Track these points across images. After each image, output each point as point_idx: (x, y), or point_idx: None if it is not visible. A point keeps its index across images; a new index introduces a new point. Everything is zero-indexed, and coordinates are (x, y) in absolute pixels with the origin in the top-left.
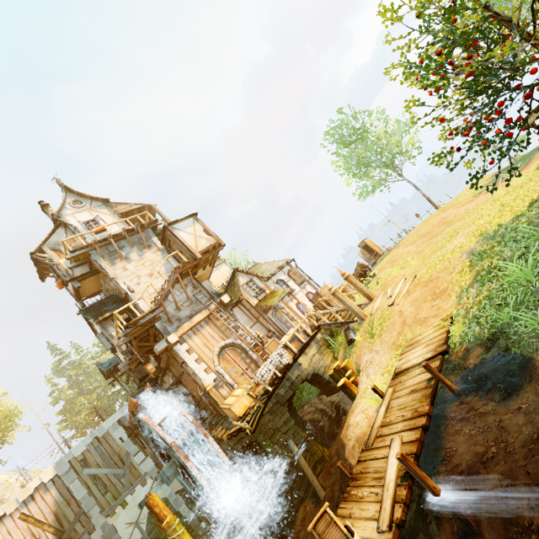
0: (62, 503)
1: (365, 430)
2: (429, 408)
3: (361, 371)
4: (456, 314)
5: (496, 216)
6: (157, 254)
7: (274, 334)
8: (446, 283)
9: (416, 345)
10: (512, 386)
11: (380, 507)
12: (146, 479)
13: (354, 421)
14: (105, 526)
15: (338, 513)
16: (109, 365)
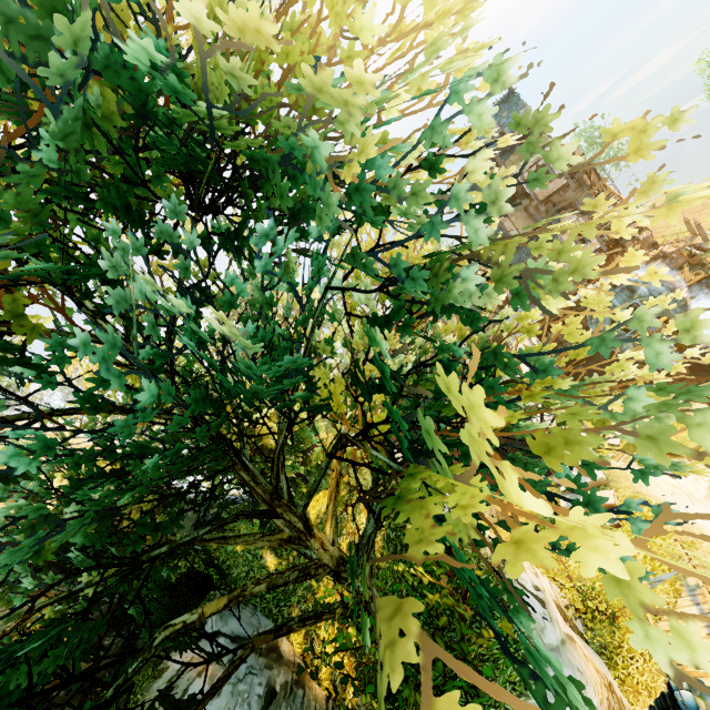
0: None
1: None
2: None
3: None
4: None
5: None
6: None
7: None
8: None
9: None
10: None
11: None
12: None
13: None
14: None
15: None
16: None
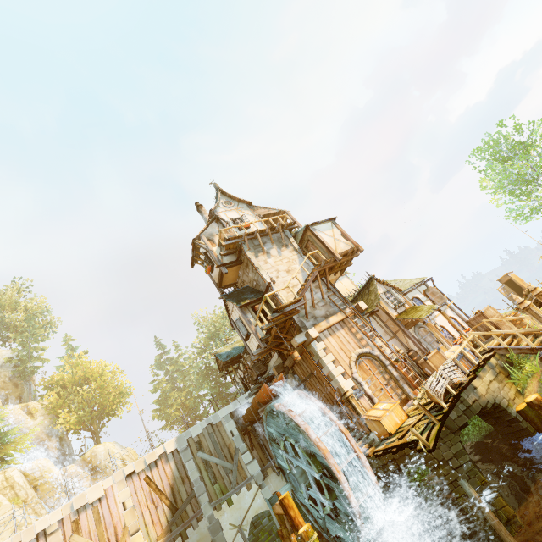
0: (178, 478)
1: None
2: None
3: None
4: None
5: None
6: (293, 254)
7: (416, 354)
8: None
9: None
10: None
11: None
12: (252, 483)
13: None
14: (212, 519)
15: None
16: (227, 357)
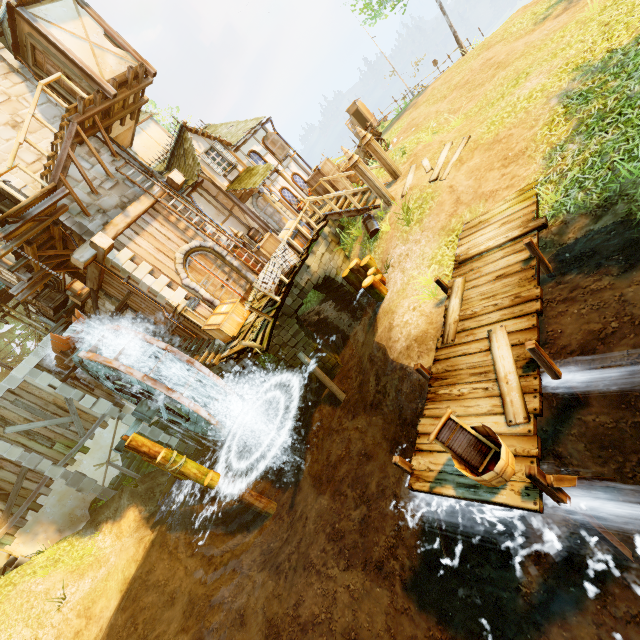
0: None
1: (424, 329)
2: (540, 291)
3: (391, 268)
4: (544, 181)
5: (600, 40)
6: (13, 81)
7: (257, 233)
8: (525, 142)
9: (484, 226)
10: (636, 256)
11: (502, 401)
12: (107, 421)
13: (400, 321)
14: (67, 475)
15: (427, 414)
16: None
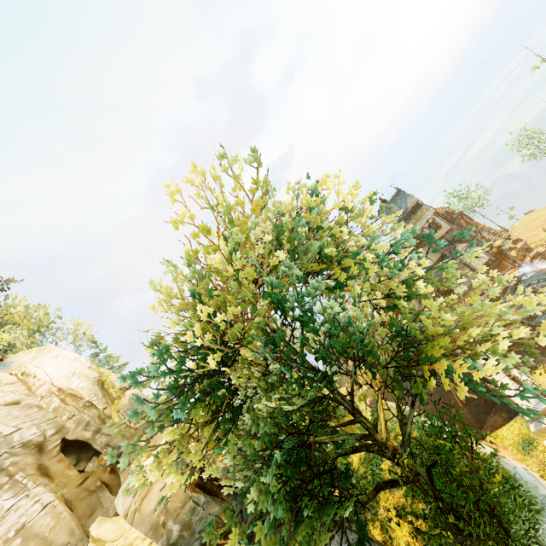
0: None
1: None
2: None
3: None
4: None
5: None
6: None
7: None
8: None
9: None
10: None
11: None
12: None
13: None
14: None
15: None
16: None
